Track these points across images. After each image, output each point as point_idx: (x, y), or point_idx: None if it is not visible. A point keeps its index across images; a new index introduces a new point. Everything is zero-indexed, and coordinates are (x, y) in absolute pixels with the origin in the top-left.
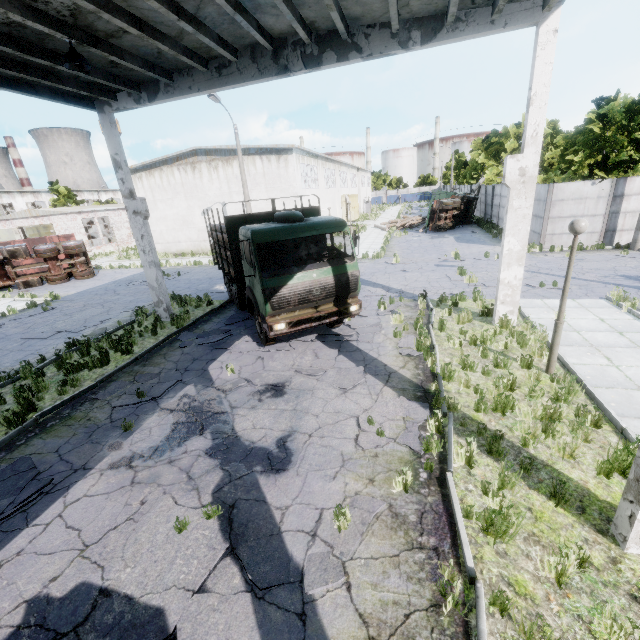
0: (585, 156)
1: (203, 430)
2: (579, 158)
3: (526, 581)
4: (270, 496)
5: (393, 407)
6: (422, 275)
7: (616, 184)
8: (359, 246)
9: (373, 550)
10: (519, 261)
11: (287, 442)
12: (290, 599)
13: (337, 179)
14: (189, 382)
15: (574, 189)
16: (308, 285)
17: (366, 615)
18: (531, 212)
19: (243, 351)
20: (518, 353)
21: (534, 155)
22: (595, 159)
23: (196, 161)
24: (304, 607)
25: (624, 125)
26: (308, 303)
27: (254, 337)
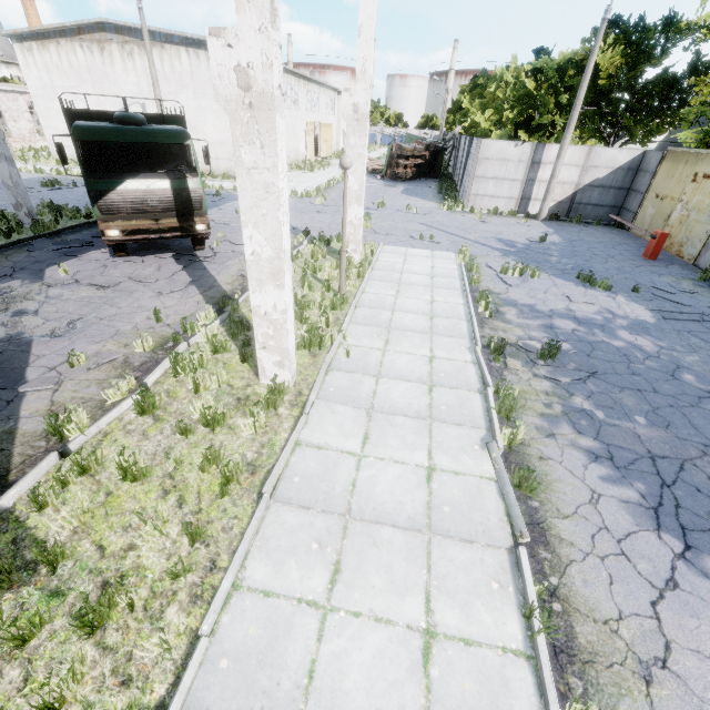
0: (518, 114)
1: (7, 310)
2: (512, 115)
3: (181, 392)
4: (36, 349)
5: (189, 307)
6: (331, 218)
7: (536, 149)
8: (302, 184)
9: (91, 377)
10: (358, 201)
11: (78, 322)
12: (7, 395)
13: (302, 99)
14: (18, 278)
15: (499, 148)
16: (141, 194)
17: (56, 402)
18: (365, 152)
19: (91, 259)
20: (335, 282)
21: (364, 92)
22: (523, 118)
23: (104, 39)
24: (15, 398)
25: (553, 85)
26: (144, 213)
27: (112, 250)
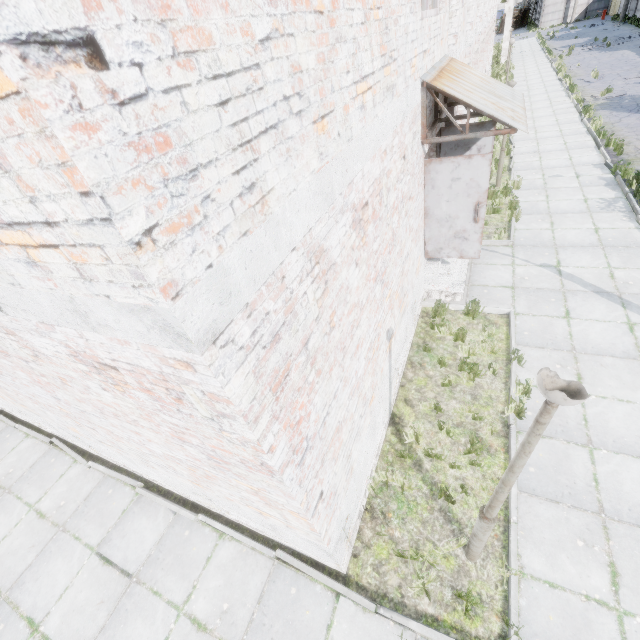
0: None
1: None
2: None
3: None
4: None
5: None
6: None
7: None
8: None
9: None
10: None
11: None
12: None
13: None
14: None
15: (553, 0)
16: None
17: None
18: None
19: None
20: None
21: None
22: None
23: None
24: None
25: None
26: None
27: None
